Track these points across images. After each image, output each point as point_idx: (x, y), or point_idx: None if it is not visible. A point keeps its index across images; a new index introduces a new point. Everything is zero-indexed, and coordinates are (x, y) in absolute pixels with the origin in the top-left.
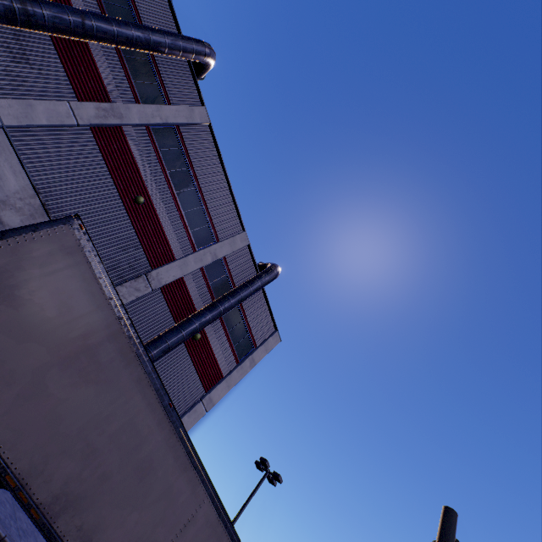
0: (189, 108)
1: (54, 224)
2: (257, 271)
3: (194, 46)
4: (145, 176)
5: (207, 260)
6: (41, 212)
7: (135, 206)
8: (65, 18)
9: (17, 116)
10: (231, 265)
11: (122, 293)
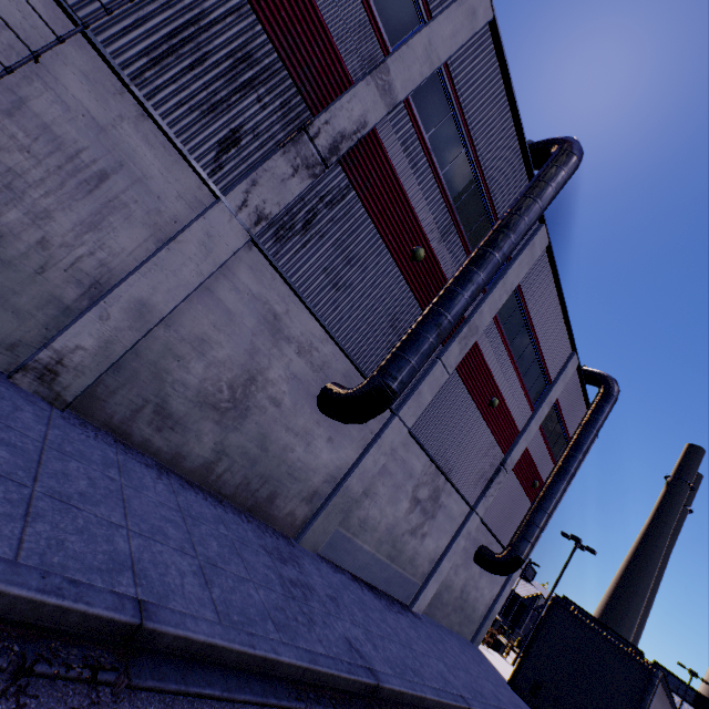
0: (529, 246)
1: (655, 690)
2: (581, 385)
3: (566, 179)
4: (494, 372)
5: (544, 414)
6: (436, 472)
7: (489, 410)
8: (465, 309)
9: (413, 412)
10: (560, 397)
11: (490, 493)
